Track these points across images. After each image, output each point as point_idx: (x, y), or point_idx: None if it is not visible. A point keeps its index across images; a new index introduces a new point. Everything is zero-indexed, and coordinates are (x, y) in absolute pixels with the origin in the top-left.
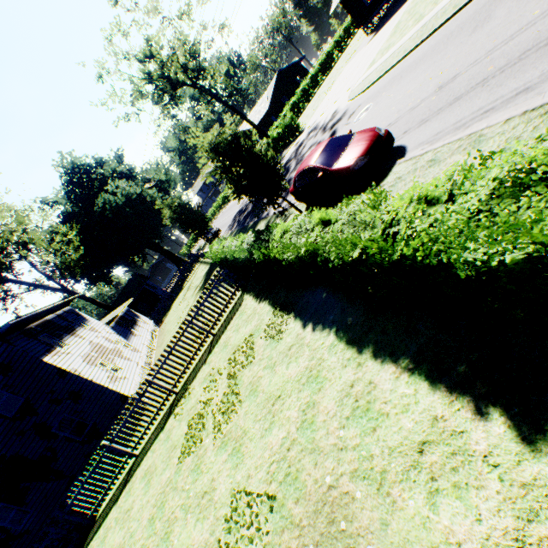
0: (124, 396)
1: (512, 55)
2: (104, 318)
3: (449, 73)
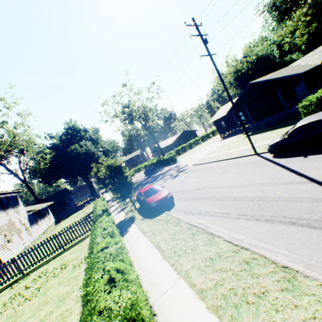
0: (0, 261)
1: (212, 195)
2: (31, 206)
3: (205, 184)
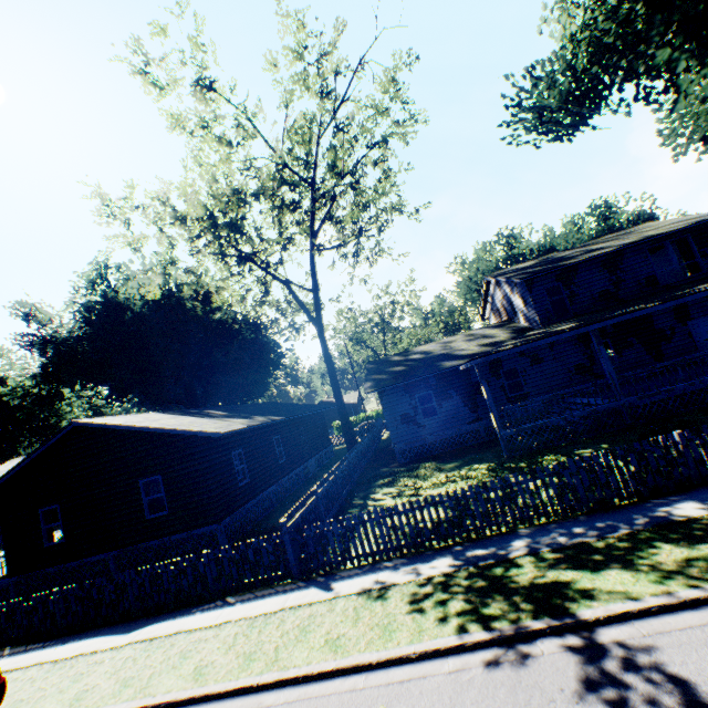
0: None
1: None
2: None
3: None
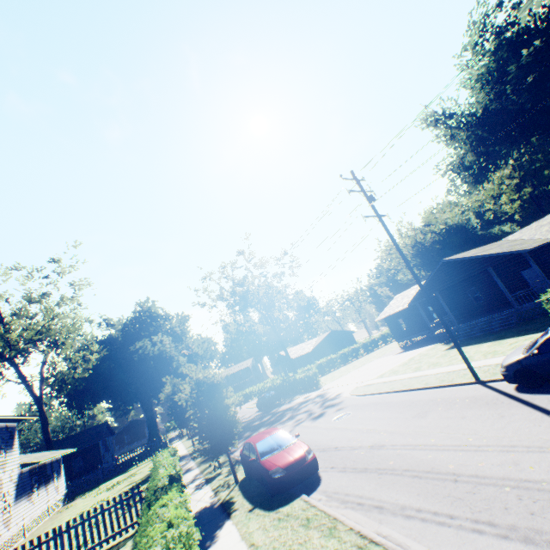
0: None
1: (403, 463)
2: (32, 454)
3: (383, 437)
